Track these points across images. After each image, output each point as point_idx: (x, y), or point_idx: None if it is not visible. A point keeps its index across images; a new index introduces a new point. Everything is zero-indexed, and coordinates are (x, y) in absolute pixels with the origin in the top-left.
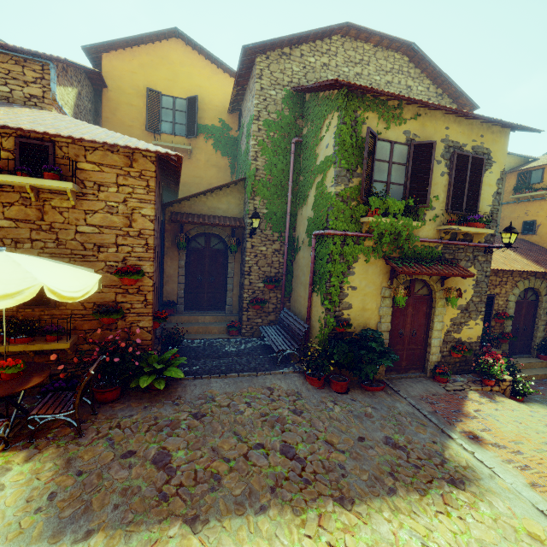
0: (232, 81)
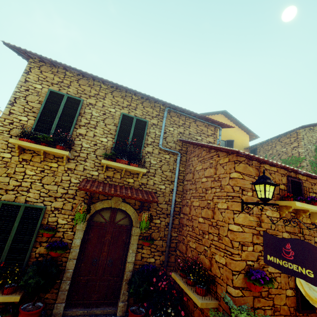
0: (245, 134)
